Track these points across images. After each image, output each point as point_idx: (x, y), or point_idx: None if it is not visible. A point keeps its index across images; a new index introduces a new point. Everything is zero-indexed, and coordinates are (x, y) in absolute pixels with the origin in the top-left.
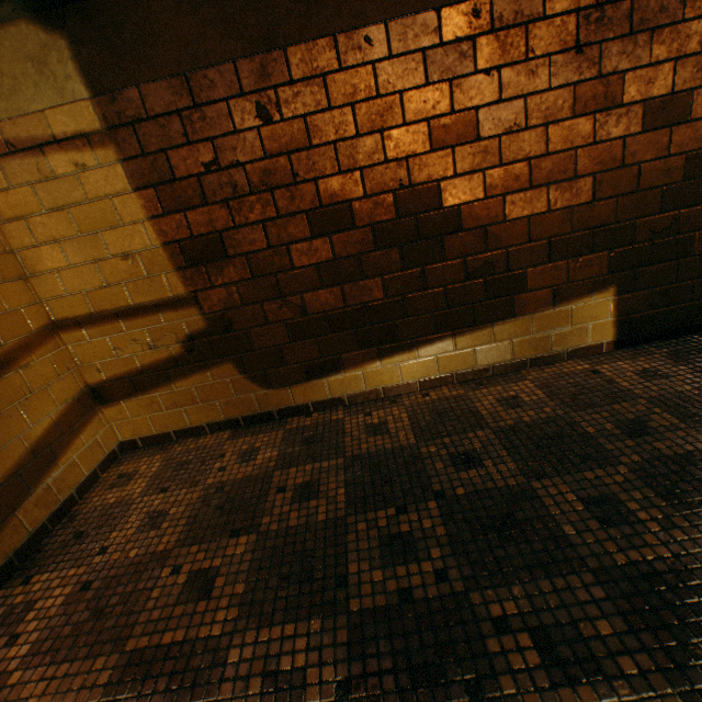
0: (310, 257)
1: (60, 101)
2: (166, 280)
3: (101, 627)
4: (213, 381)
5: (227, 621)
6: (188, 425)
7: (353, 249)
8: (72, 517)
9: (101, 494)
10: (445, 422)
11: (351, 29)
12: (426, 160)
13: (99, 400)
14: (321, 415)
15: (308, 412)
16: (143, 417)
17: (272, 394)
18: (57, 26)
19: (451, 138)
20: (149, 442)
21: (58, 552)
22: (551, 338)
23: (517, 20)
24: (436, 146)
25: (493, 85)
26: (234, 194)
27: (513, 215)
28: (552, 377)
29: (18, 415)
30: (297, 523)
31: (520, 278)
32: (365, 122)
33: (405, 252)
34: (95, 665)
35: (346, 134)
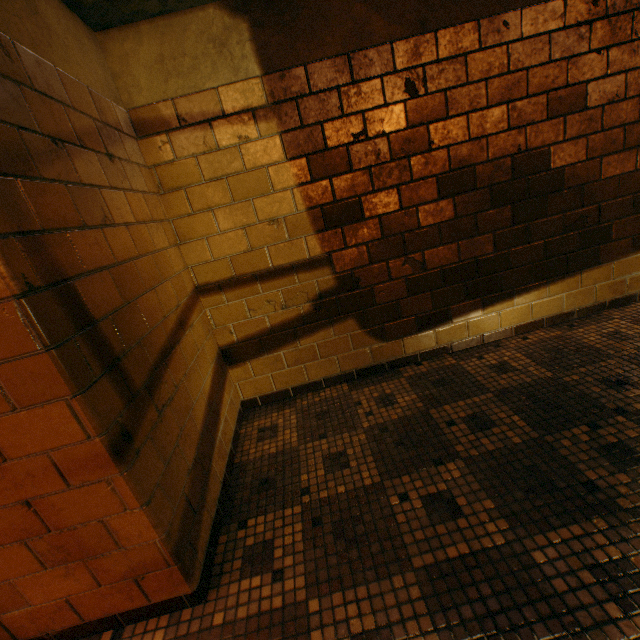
0: (435, 217)
1: (233, 79)
2: (305, 242)
3: (369, 553)
4: (334, 336)
5: (501, 531)
6: (306, 380)
7: (472, 208)
8: (241, 468)
9: (254, 446)
10: (566, 357)
11: (493, 14)
12: (541, 128)
13: (226, 362)
14: (431, 362)
15: (416, 362)
16: (265, 375)
17: (386, 346)
18: (241, 11)
19: (563, 108)
20: (268, 400)
21: (254, 498)
22: (627, 282)
23: (625, 8)
24: (550, 115)
25: (601, 62)
26: (376, 161)
27: (607, 174)
28: (637, 315)
29: (196, 370)
30: (495, 447)
31: (607, 229)
32: (495, 95)
33: (515, 210)
34: (395, 583)
35: (477, 106)
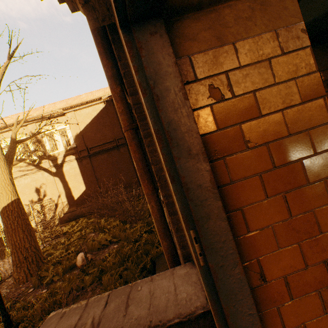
0: None
1: None
2: None
3: None
4: None
5: None
6: None
7: None
8: None
9: None
10: None
11: None
12: None
13: None
14: None
15: None
16: None
17: None
18: None
19: None
20: None
21: None
22: None
23: None
24: None
25: None
26: None
27: None
28: None
29: None
30: None
31: None
32: None
33: None
34: None
35: None
